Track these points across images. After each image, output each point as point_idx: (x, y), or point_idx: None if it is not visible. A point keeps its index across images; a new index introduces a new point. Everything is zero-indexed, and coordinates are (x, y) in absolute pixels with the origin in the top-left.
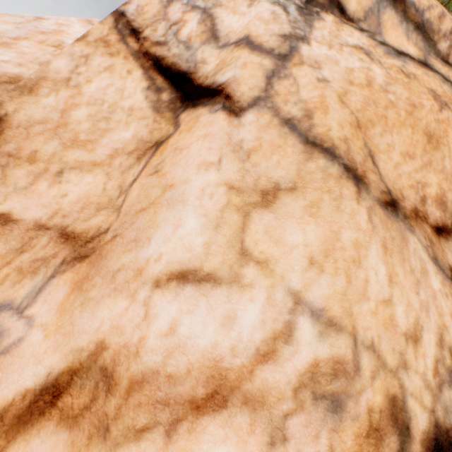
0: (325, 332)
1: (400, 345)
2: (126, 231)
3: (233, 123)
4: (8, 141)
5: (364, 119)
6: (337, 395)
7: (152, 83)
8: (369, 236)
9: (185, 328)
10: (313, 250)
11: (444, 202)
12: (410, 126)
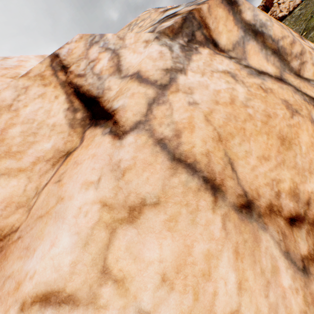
0: None
1: None
2: (26, 235)
3: (116, 144)
4: None
5: (225, 133)
6: None
7: (71, 105)
8: (221, 244)
9: None
10: (167, 266)
11: (297, 193)
12: (266, 133)
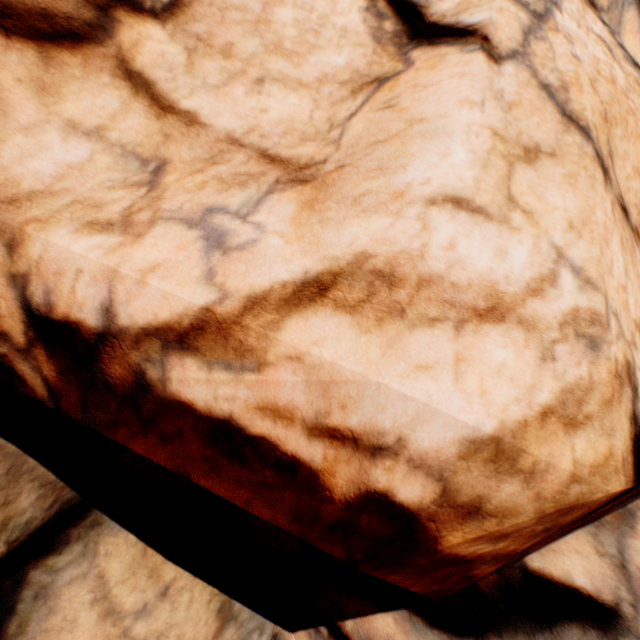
0: (583, 288)
1: (631, 327)
2: (360, 161)
3: (493, 69)
4: (196, 19)
5: (610, 114)
6: (594, 339)
7: (371, 5)
8: (612, 226)
9: (462, 248)
10: (572, 217)
11: None
12: None
